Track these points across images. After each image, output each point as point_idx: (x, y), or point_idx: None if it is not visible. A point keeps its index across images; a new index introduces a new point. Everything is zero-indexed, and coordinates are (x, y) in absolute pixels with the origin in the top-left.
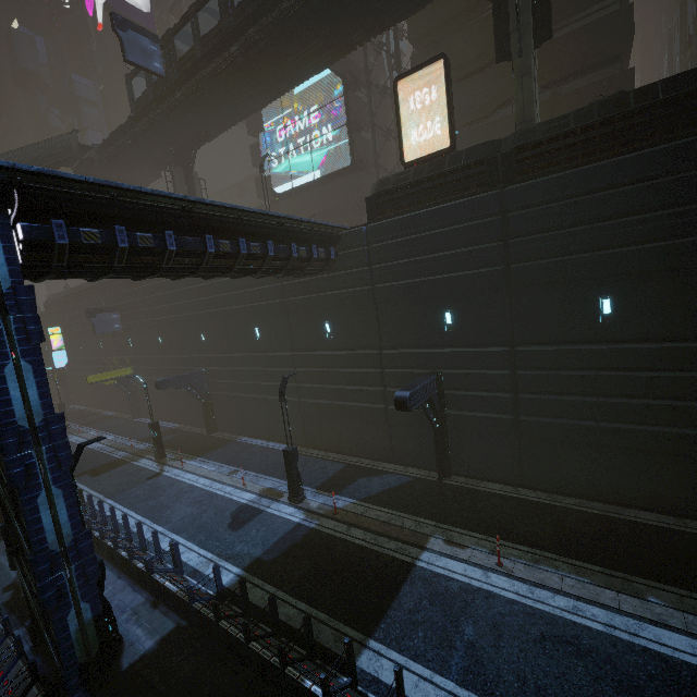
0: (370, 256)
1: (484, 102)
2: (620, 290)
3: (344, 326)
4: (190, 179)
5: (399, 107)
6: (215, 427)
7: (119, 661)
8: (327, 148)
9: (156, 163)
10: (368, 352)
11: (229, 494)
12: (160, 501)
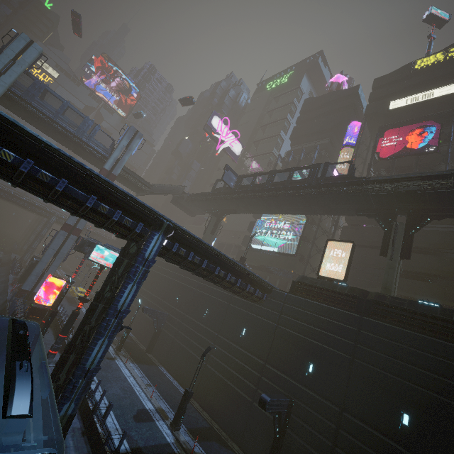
0: (283, 309)
1: (374, 262)
2: (415, 413)
3: (252, 336)
4: (217, 223)
5: (325, 250)
6: (151, 350)
7: (57, 451)
8: (286, 241)
9: (207, 210)
10: (258, 360)
11: (141, 397)
12: (108, 375)
